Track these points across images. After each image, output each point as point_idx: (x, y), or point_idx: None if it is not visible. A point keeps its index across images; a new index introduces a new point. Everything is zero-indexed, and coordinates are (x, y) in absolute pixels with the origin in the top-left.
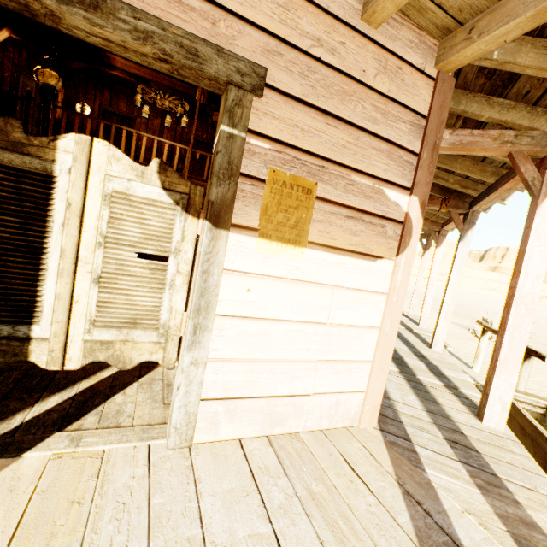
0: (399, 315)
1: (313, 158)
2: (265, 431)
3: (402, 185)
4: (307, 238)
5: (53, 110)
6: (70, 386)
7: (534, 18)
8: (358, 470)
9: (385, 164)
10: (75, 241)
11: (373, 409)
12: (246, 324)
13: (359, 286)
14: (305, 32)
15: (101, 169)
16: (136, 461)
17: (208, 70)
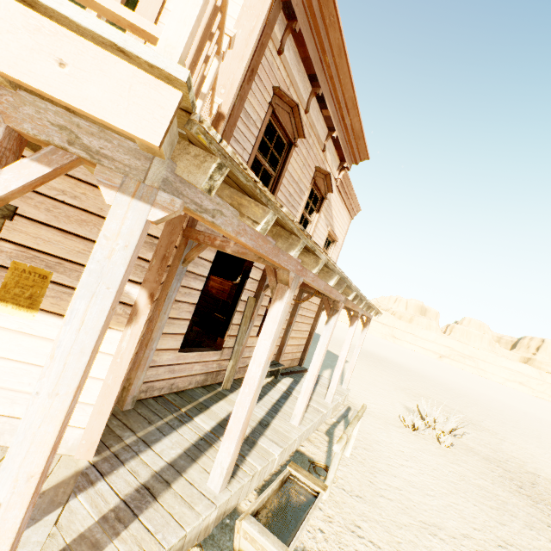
0: (123, 373)
1: (51, 257)
2: None
3: (133, 280)
4: (40, 307)
5: None
6: None
7: None
8: None
9: None
10: None
11: (90, 445)
12: None
13: None
14: (54, 187)
15: None
16: None
17: None
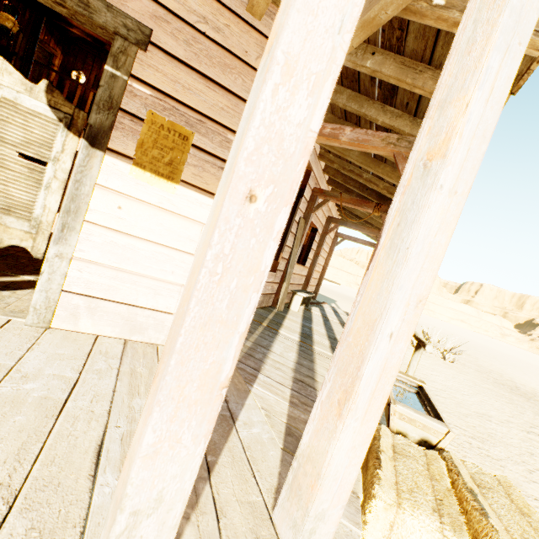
0: None
1: (192, 112)
2: (124, 335)
3: None
4: (180, 177)
5: (45, 71)
6: None
7: (363, 29)
8: None
9: None
10: None
11: None
12: (115, 236)
13: None
14: (193, 10)
15: None
16: None
17: (97, 19)
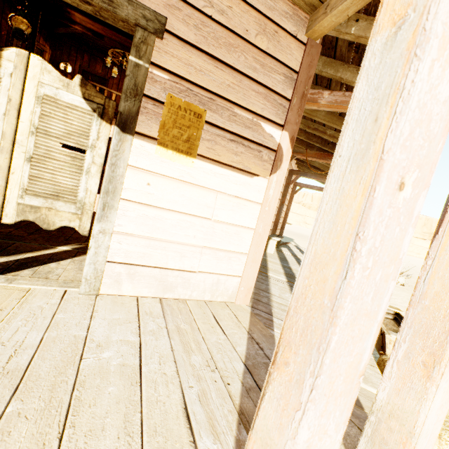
0: (270, 222)
1: (203, 91)
2: (158, 294)
3: (276, 122)
4: (197, 152)
5: None
6: (17, 254)
7: None
8: (221, 323)
9: (262, 104)
10: (14, 128)
11: (247, 291)
12: (146, 209)
13: (238, 195)
14: None
15: (35, 77)
16: (52, 297)
17: (120, 13)
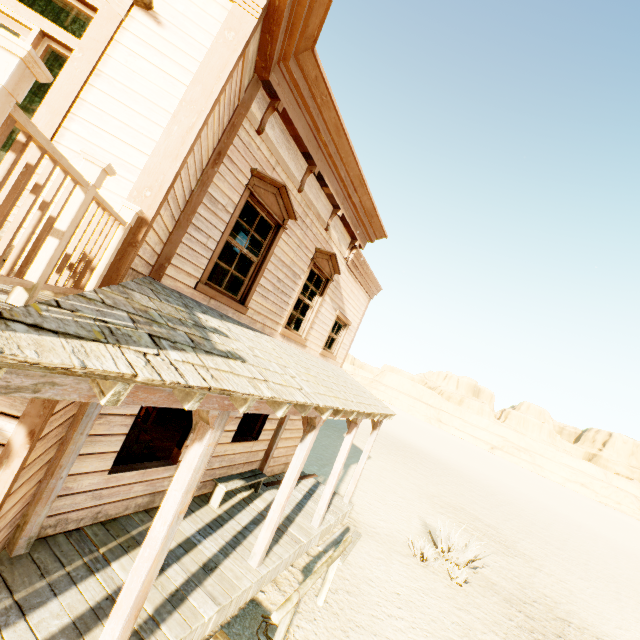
0: None
1: None
2: None
3: (10, 414)
4: None
5: None
6: None
7: None
8: None
9: None
10: None
11: None
12: None
13: None
14: None
15: None
16: None
17: None
